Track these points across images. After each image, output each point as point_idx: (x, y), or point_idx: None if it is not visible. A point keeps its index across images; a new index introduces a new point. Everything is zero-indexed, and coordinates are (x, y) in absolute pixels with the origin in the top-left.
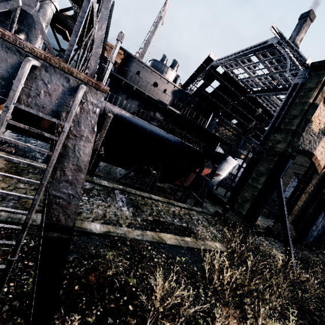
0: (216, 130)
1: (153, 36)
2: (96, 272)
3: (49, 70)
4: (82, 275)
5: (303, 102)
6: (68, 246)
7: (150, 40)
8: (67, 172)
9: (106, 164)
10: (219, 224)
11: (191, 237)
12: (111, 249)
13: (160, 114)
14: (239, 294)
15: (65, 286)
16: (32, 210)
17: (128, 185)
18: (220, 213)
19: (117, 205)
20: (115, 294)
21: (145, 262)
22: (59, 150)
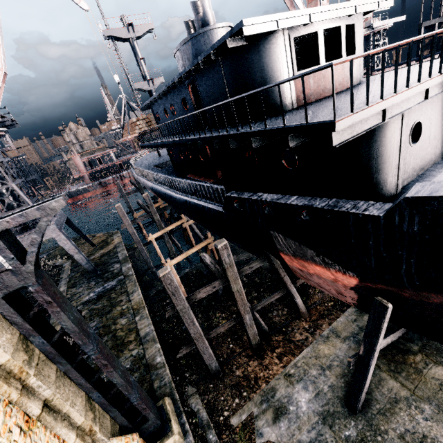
0: None
1: None
2: None
3: None
4: None
5: None
6: None
7: None
8: None
9: None
10: None
11: None
12: None
13: (190, 151)
14: None
15: None
16: None
17: None
18: None
19: (95, 289)
20: None
21: None
22: None
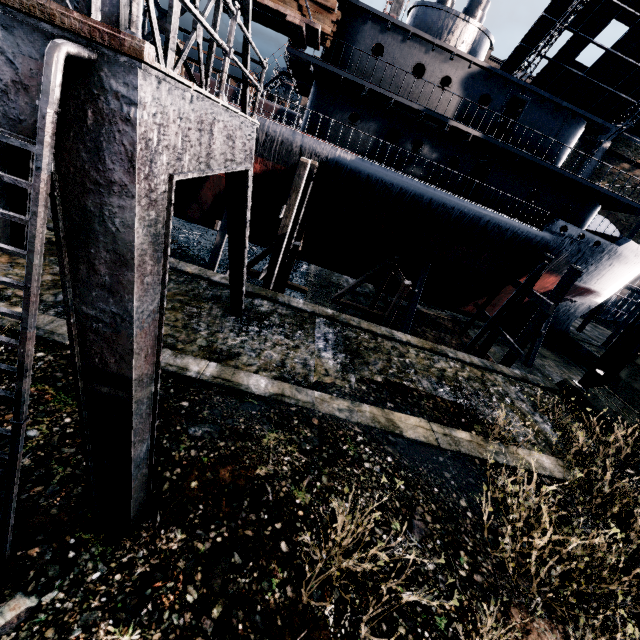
0: (599, 175)
1: None
2: (236, 465)
3: (9, 24)
4: (209, 466)
5: None
6: (132, 414)
7: None
8: (100, 268)
9: (320, 269)
10: (566, 412)
11: (473, 431)
12: (277, 428)
13: (430, 146)
14: (578, 591)
15: (176, 477)
16: (25, 340)
17: (356, 309)
18: (575, 386)
19: (313, 346)
20: (259, 513)
21: (341, 466)
22: (42, 213)
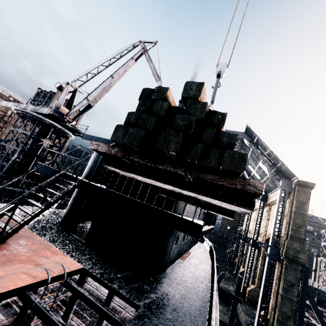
0: None
1: (118, 80)
2: None
3: None
4: None
5: (302, 213)
6: None
7: (113, 84)
8: None
9: None
10: None
11: None
12: None
13: None
14: None
15: None
16: None
17: None
18: None
19: None
20: None
21: None
22: None
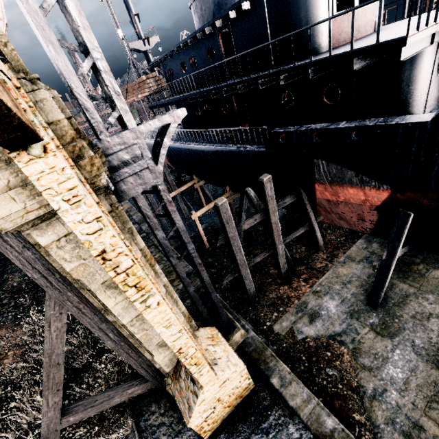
0: None
1: None
2: None
3: None
4: None
5: None
6: None
7: None
8: None
9: None
10: None
11: None
12: None
13: (210, 105)
14: (39, 341)
15: None
16: None
17: None
18: None
19: None
20: None
21: None
22: None
